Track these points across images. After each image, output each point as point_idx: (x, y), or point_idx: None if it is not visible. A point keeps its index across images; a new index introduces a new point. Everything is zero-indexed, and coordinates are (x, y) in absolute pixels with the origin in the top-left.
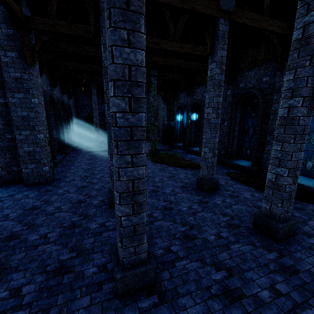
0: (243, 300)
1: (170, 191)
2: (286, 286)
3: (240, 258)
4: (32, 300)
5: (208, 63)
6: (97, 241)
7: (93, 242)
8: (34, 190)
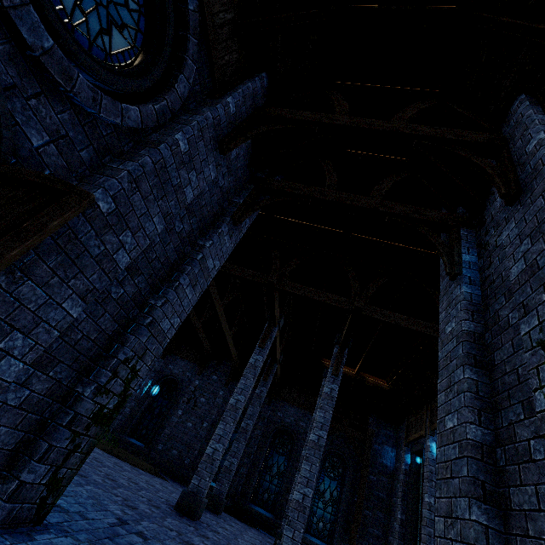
0: None
1: None
2: None
3: None
4: None
5: (260, 384)
6: None
7: None
8: None
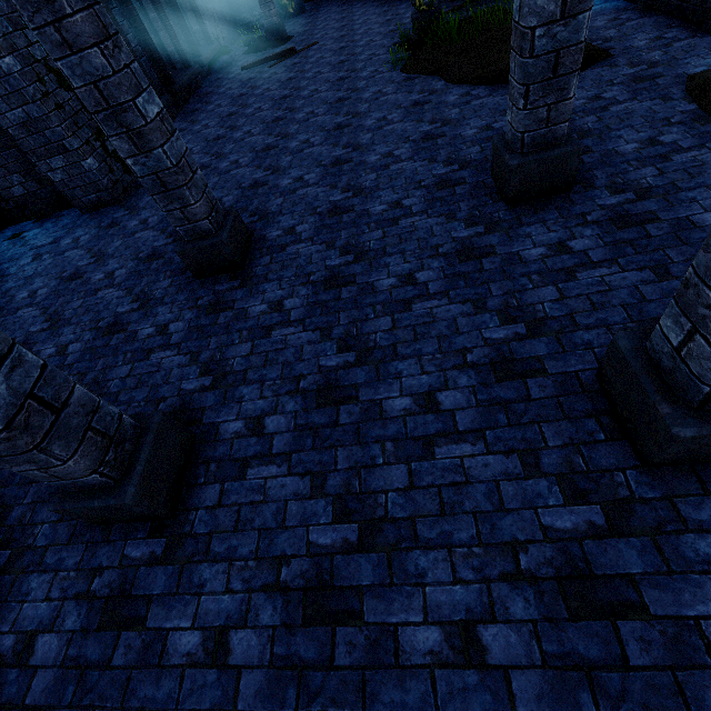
0: (343, 628)
1: (385, 208)
2: (521, 644)
3: (439, 497)
4: (2, 483)
5: None
6: (133, 374)
7: (127, 375)
8: (93, 223)
